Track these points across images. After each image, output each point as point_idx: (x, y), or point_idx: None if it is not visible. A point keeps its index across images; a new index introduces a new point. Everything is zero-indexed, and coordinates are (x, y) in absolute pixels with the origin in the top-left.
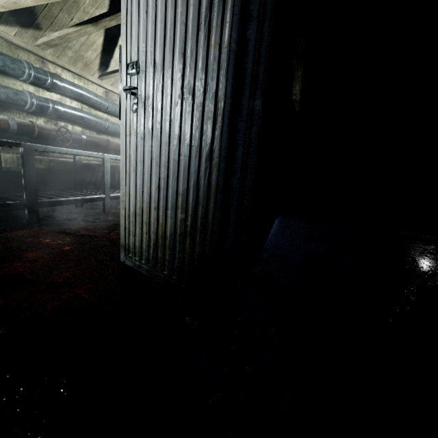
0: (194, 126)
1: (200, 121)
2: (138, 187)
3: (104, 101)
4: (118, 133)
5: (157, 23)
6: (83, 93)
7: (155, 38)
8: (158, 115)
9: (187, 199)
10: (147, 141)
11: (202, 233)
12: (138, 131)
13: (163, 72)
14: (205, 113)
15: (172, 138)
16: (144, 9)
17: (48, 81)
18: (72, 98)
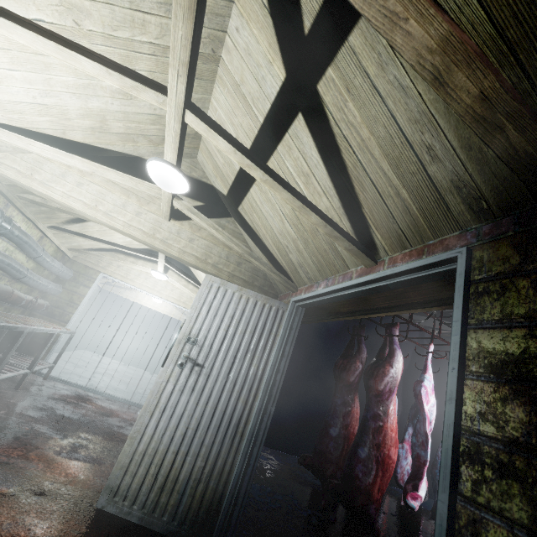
0: (230, 401)
1: (236, 400)
2: (159, 429)
3: (40, 251)
4: (26, 283)
5: (221, 328)
6: (28, 242)
7: (217, 334)
8: (203, 381)
9: (210, 451)
10: (185, 394)
11: (216, 480)
12: (178, 382)
13: (217, 357)
14: (241, 398)
15: (210, 402)
16: (213, 314)
17: (5, 230)
18: (5, 239)
